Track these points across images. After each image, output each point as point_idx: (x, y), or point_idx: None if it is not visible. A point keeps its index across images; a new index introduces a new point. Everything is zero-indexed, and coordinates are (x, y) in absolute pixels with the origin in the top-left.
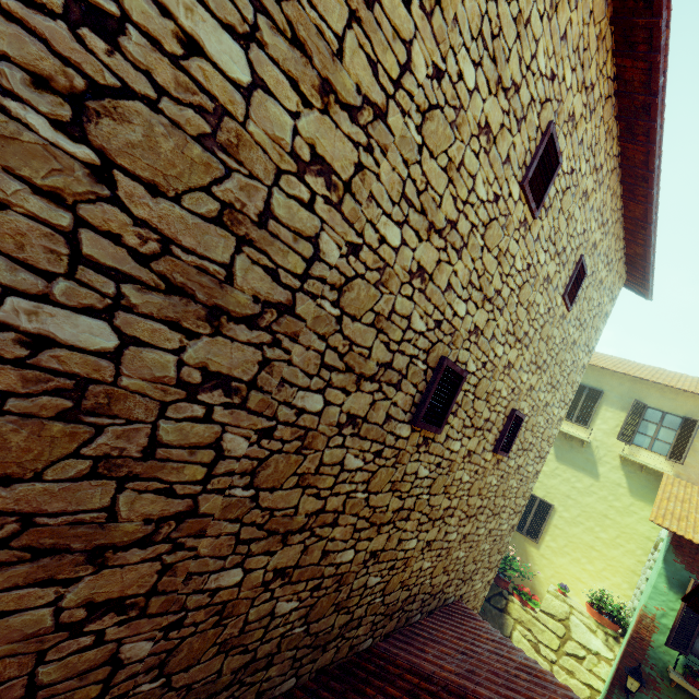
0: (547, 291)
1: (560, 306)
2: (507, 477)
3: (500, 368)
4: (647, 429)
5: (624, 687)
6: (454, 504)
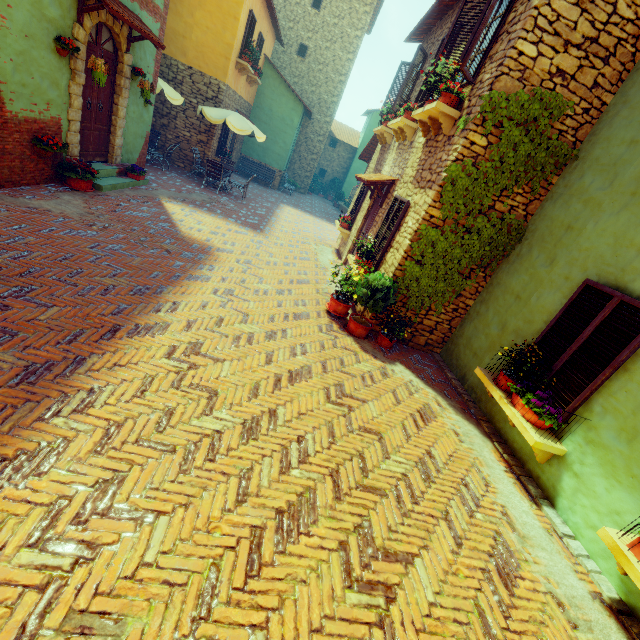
0: (300, 7)
1: (312, 11)
2: (313, 71)
3: (287, 29)
4: None
5: None
6: (284, 66)
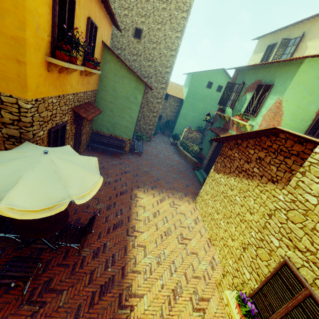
0: None
1: None
2: (148, 49)
3: (122, 16)
4: (287, 51)
5: (212, 125)
6: (124, 47)
